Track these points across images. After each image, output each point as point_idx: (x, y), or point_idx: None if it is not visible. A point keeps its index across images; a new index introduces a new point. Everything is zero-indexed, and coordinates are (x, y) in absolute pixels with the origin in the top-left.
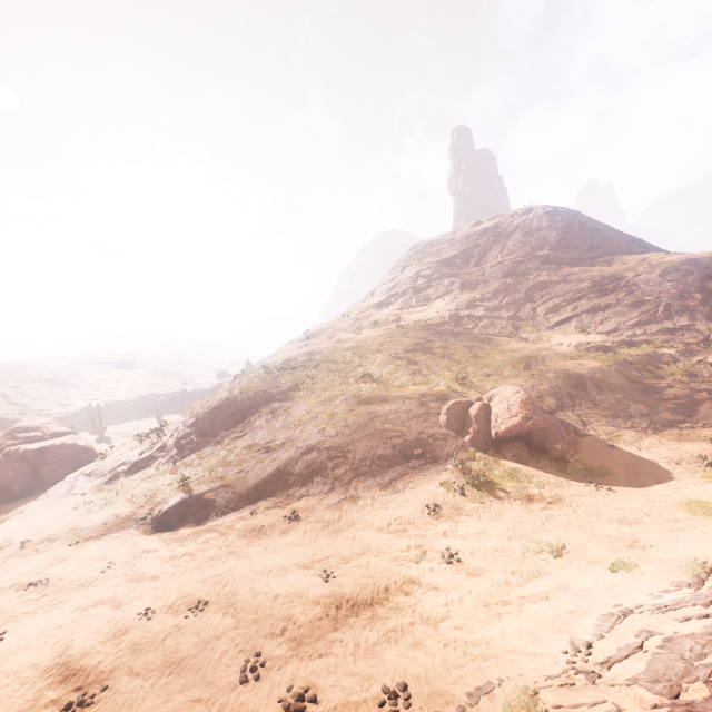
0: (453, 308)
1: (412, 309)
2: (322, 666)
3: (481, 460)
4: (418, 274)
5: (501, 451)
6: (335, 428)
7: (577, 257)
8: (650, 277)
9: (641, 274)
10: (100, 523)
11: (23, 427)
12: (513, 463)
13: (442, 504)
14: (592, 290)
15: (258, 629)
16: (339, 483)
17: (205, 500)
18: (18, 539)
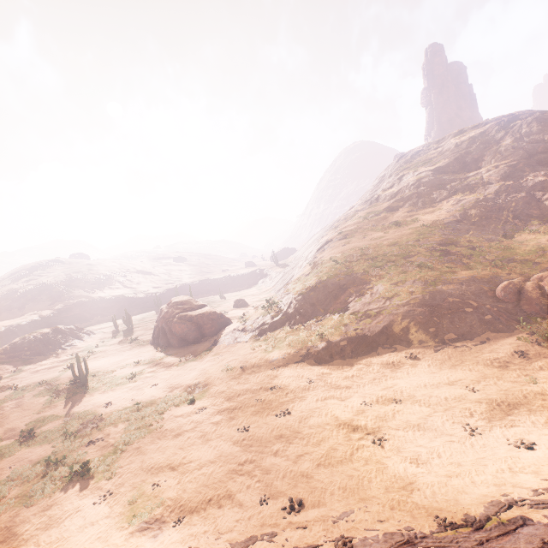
0: (460, 208)
1: (421, 211)
2: (519, 431)
3: (542, 322)
4: (419, 181)
5: None
6: (417, 302)
7: None
8: None
9: None
10: (281, 358)
11: (179, 302)
12: None
13: (526, 351)
14: None
15: (452, 413)
16: (436, 337)
17: (341, 346)
18: (233, 365)
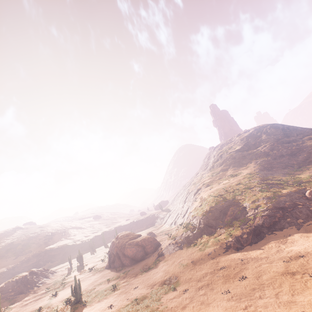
0: (259, 165)
1: (240, 168)
2: None
3: None
4: (232, 156)
5: None
6: (272, 207)
7: (295, 139)
8: None
9: None
10: (213, 251)
11: (124, 235)
12: None
13: None
14: None
15: None
16: (293, 222)
17: (244, 238)
18: (184, 263)
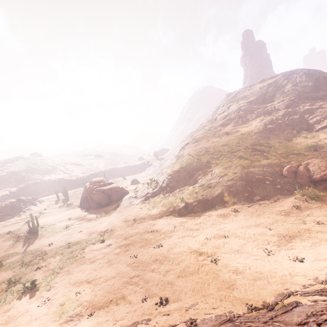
0: (262, 124)
1: (240, 126)
2: (295, 252)
3: (308, 189)
4: (239, 109)
5: (316, 185)
6: (238, 178)
7: (324, 95)
8: None
9: None
10: (157, 213)
11: (96, 181)
12: (324, 190)
13: (299, 205)
14: None
15: (257, 243)
16: (249, 198)
17: (194, 205)
18: (129, 218)
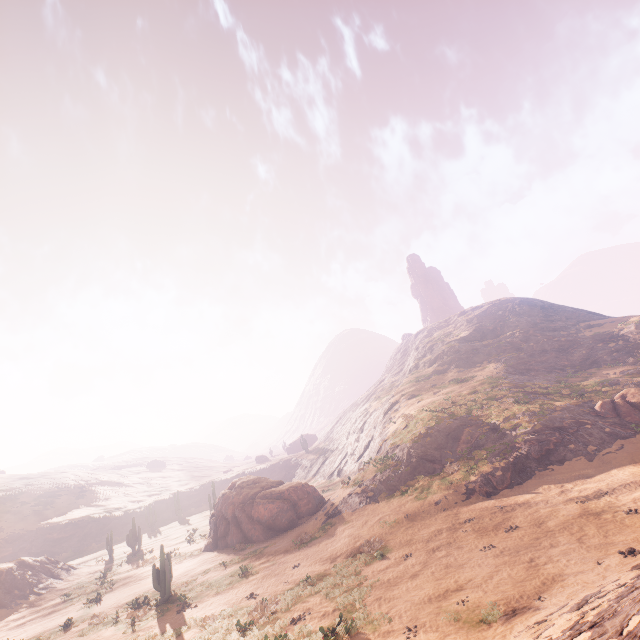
0: (504, 365)
1: (470, 370)
2: None
3: None
4: (454, 348)
5: None
6: (541, 427)
7: (563, 325)
8: (630, 330)
9: (622, 329)
10: (444, 499)
11: (249, 481)
12: None
13: None
14: (596, 342)
15: None
16: (580, 451)
17: (498, 476)
18: (390, 520)
